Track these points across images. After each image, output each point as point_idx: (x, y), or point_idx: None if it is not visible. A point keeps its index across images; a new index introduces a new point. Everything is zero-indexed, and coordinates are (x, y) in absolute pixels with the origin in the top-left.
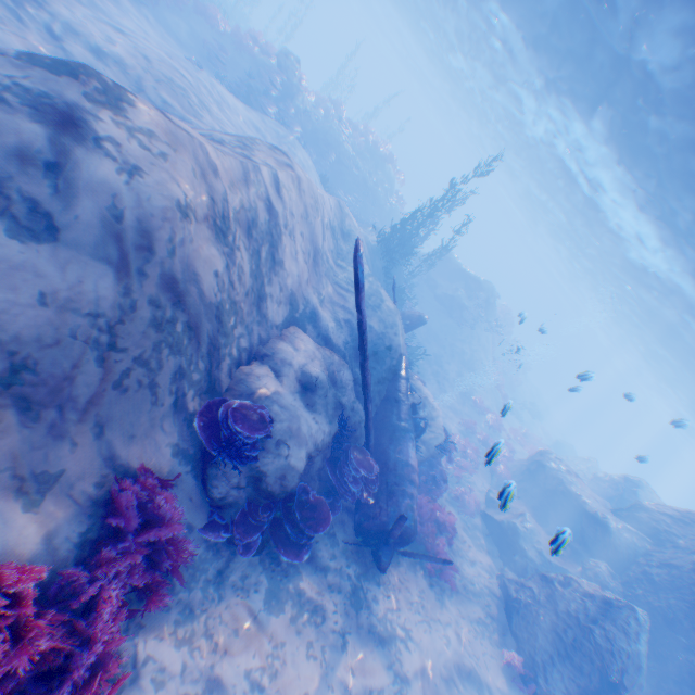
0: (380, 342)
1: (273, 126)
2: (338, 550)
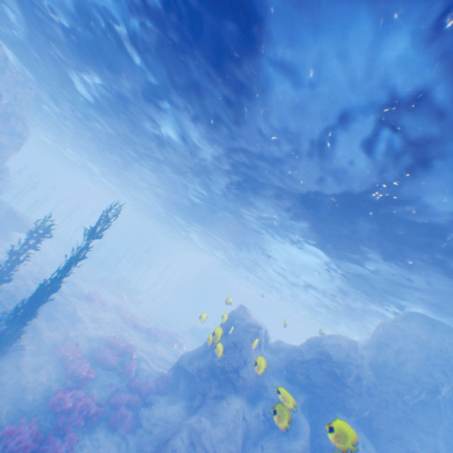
0: None
1: None
2: None
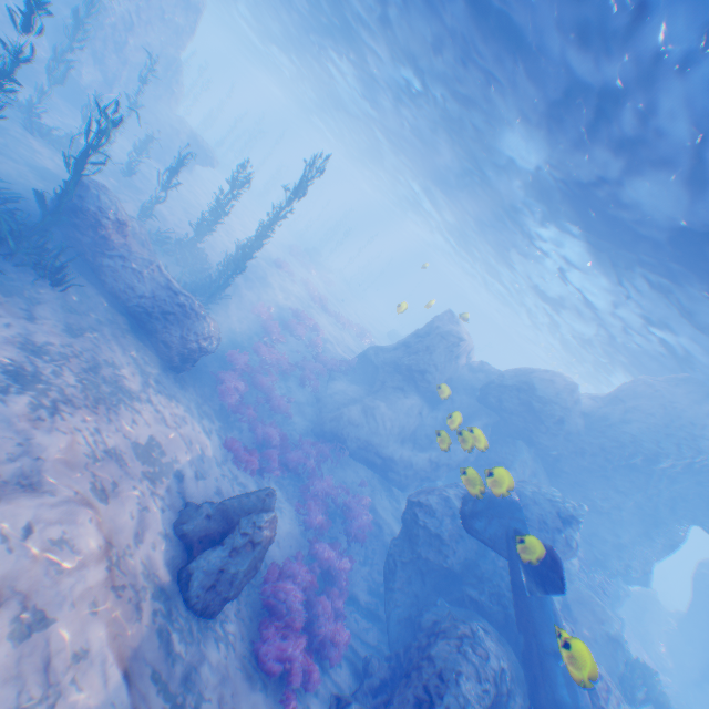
0: None
1: None
2: None
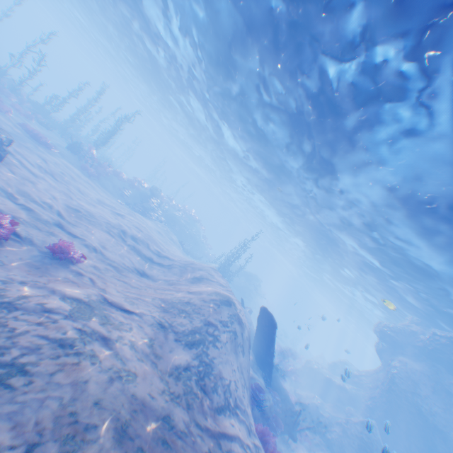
0: (252, 332)
1: (161, 226)
2: (278, 439)
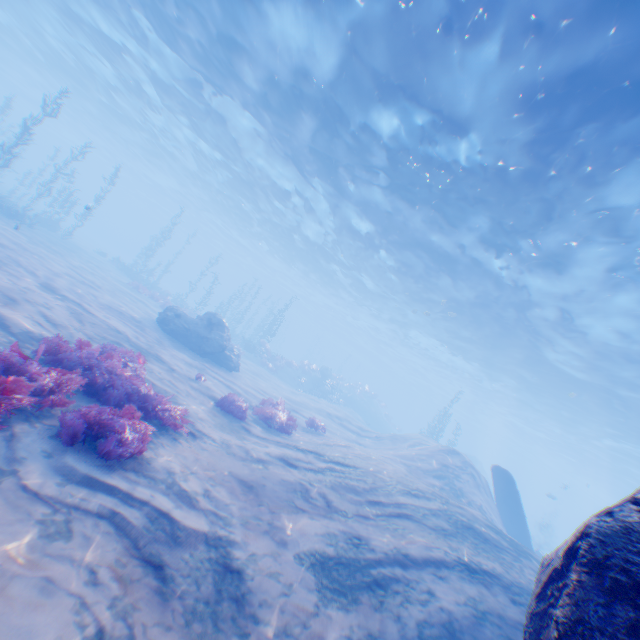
0: None
1: (345, 408)
2: None
